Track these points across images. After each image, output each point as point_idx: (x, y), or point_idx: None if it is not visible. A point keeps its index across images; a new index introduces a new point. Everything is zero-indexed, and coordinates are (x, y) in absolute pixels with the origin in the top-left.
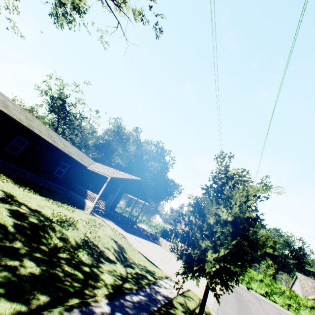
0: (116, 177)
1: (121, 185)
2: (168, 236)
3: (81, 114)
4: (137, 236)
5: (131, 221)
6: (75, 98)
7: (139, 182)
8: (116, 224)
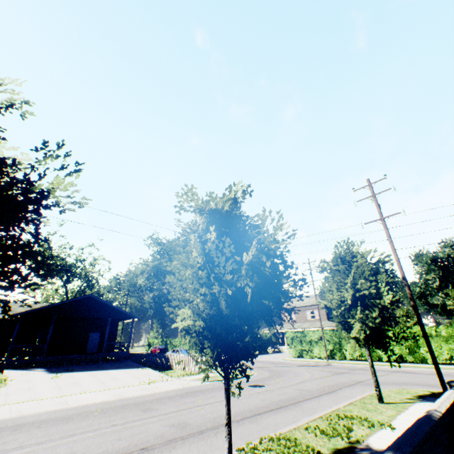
0: (27, 311)
1: (53, 316)
2: (272, 346)
3: (77, 260)
4: (80, 372)
5: (117, 354)
6: (59, 247)
7: (95, 299)
8: (53, 369)
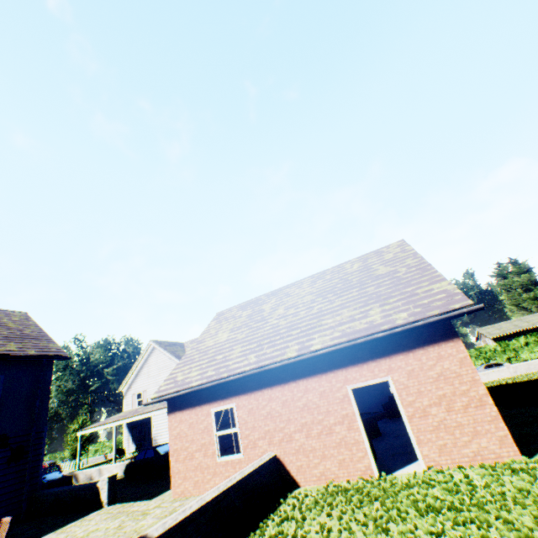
0: None
1: None
2: None
3: None
4: None
5: None
6: None
7: None
8: None
